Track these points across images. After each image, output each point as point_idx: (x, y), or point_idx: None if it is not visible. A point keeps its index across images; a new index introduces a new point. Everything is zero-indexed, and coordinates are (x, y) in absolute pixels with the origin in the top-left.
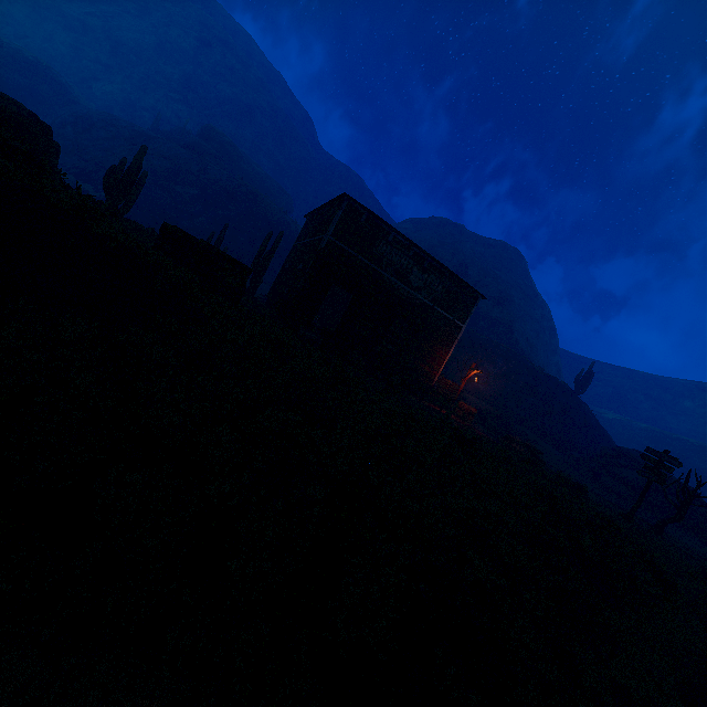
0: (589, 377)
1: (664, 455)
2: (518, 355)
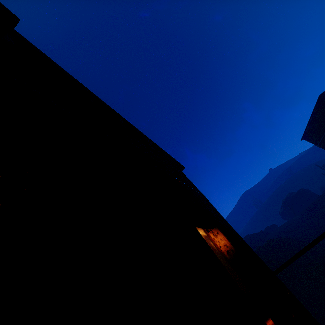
0: None
1: None
2: None
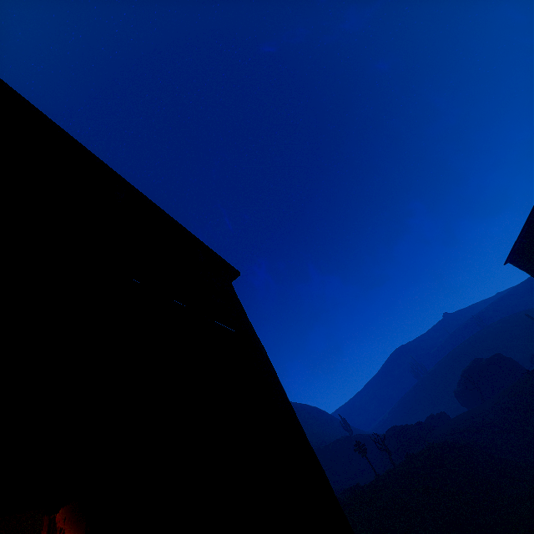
0: (345, 421)
1: (357, 443)
2: (314, 449)
